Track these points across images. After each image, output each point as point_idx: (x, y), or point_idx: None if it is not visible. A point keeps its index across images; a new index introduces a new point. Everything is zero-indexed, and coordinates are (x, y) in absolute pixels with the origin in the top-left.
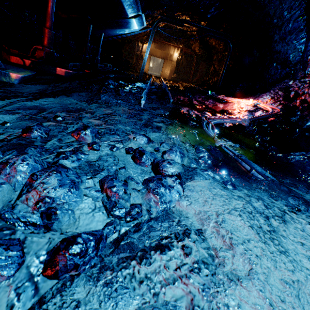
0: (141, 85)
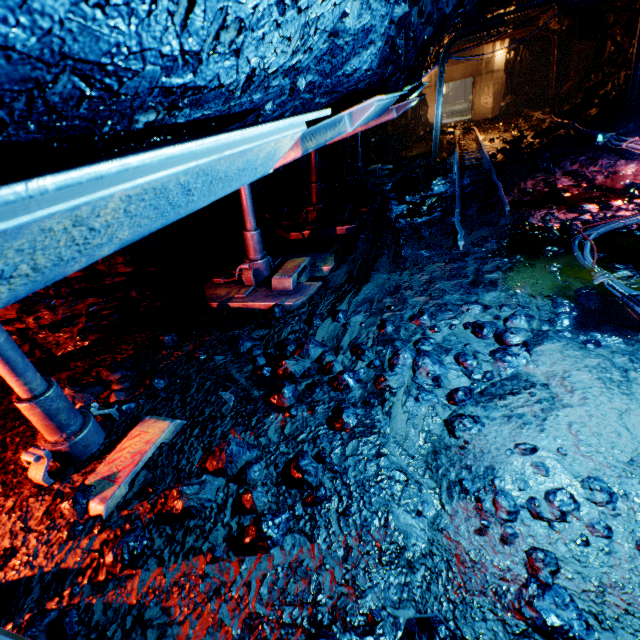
0: (444, 189)
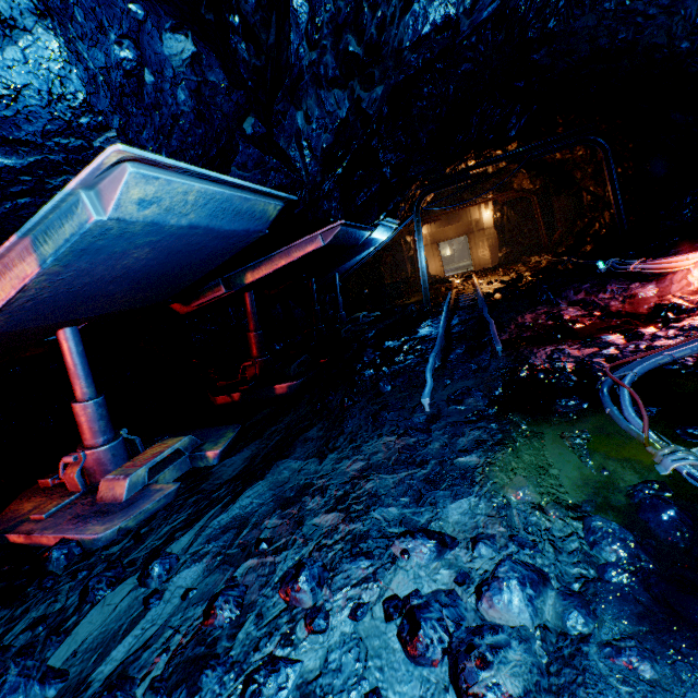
0: (429, 331)
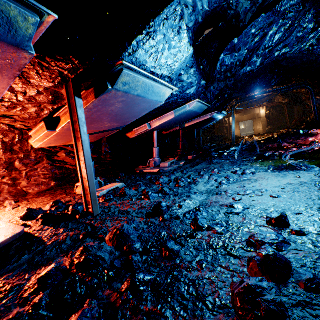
0: (235, 149)
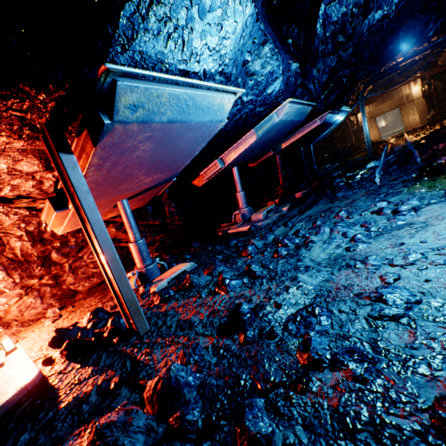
0: (373, 164)
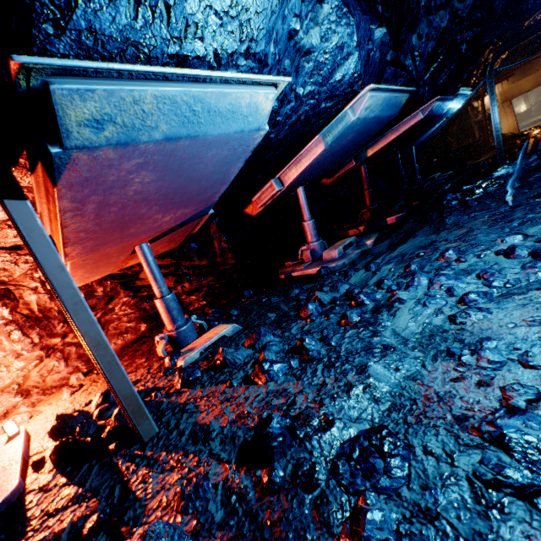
0: (505, 171)
